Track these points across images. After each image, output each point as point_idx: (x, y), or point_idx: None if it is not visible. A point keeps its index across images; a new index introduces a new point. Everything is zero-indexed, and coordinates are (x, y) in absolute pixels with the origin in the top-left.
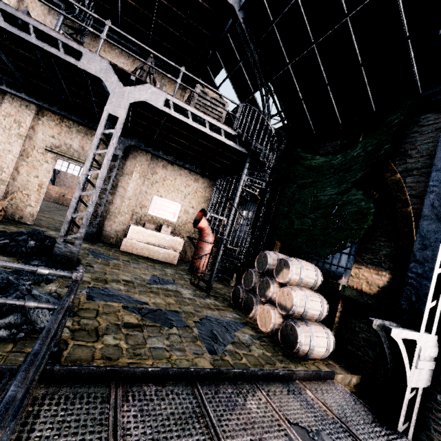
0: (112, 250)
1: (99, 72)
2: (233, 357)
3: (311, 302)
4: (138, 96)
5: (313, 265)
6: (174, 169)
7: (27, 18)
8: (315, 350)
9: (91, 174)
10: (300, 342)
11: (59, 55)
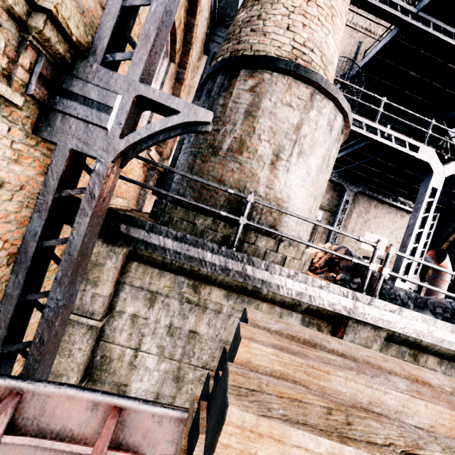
0: None
1: (428, 158)
2: None
3: None
4: (450, 171)
5: None
6: (383, 208)
7: (392, 133)
8: None
9: (321, 215)
10: None
11: (406, 152)
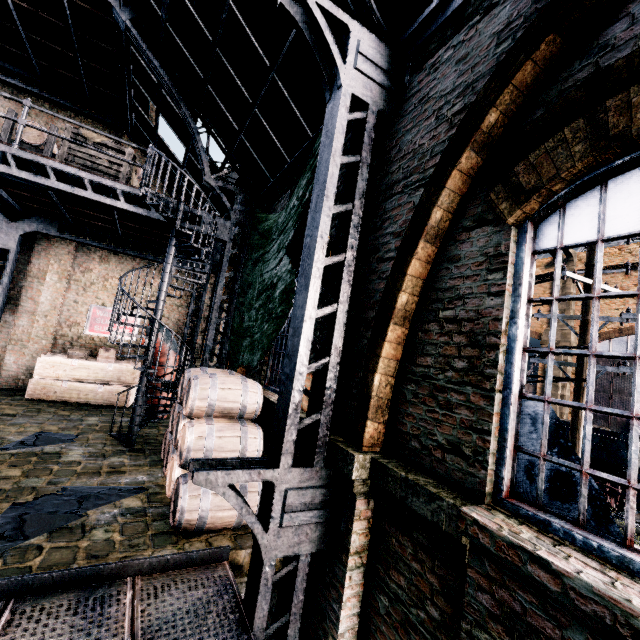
0: (4, 400)
1: None
2: (17, 558)
3: (219, 440)
4: None
5: (241, 381)
6: (121, 261)
7: None
8: (211, 516)
9: None
10: (180, 508)
11: None
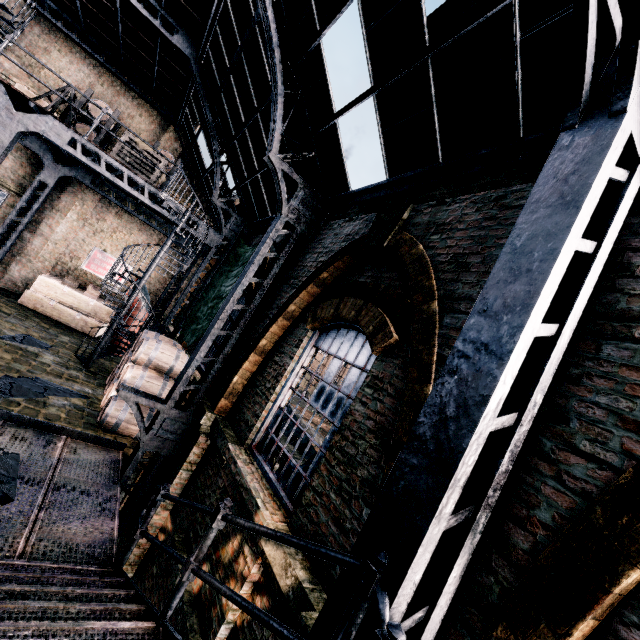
0: (2, 299)
1: None
2: (6, 403)
3: (147, 383)
4: (32, 126)
5: (177, 352)
6: (132, 221)
7: None
8: (123, 425)
9: (5, 199)
10: (106, 413)
11: None
